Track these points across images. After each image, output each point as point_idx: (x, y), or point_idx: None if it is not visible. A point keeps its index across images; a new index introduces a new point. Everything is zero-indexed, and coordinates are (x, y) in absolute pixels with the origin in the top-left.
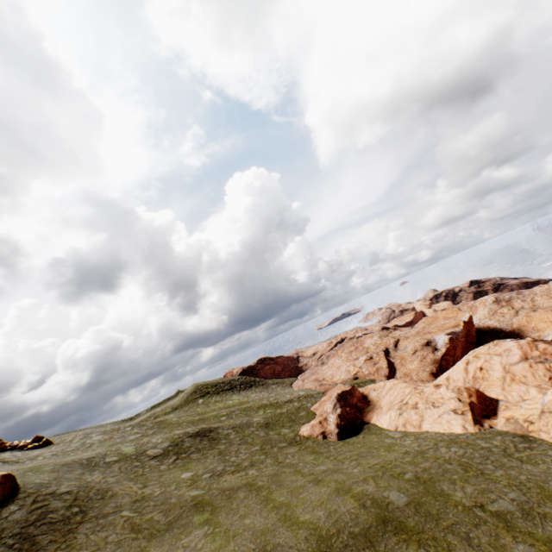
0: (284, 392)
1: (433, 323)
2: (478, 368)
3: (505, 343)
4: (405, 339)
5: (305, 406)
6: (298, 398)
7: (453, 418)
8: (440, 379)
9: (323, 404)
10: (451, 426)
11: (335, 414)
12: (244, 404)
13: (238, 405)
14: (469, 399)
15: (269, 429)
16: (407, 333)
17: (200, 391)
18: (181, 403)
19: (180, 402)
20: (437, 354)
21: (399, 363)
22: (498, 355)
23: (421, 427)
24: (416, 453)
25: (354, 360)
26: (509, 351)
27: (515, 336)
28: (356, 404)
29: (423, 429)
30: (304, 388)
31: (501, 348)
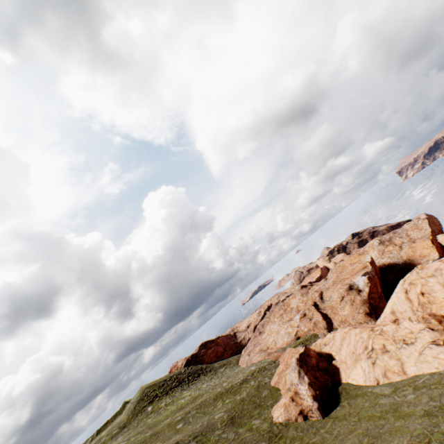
0: (233, 372)
1: (343, 270)
2: (419, 294)
3: (430, 265)
4: (327, 289)
5: (264, 383)
6: (253, 376)
7: (439, 352)
8: (384, 315)
9: (284, 375)
10: (443, 361)
11: (305, 383)
12: (198, 398)
13: (192, 403)
14: (442, 325)
15: (237, 425)
16: (325, 284)
17: (147, 396)
18: (129, 417)
19: (127, 416)
20: (363, 294)
21: (332, 312)
22: (432, 276)
23: (406, 372)
24: (442, 411)
25: (289, 321)
26: (440, 270)
27: (409, 266)
28: (316, 364)
29: (410, 374)
30: (252, 362)
31: (430, 269)
